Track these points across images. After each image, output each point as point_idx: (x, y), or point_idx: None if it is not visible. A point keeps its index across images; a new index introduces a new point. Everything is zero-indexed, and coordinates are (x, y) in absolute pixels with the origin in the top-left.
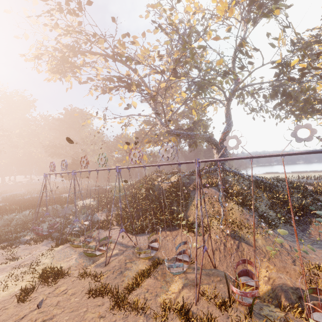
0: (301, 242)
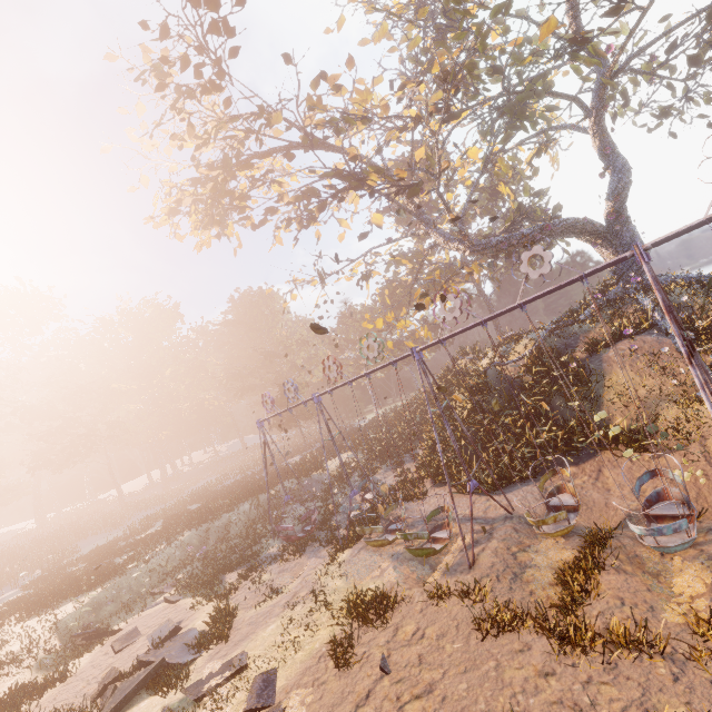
0: None
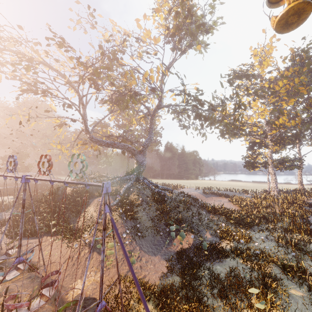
0: (155, 253)
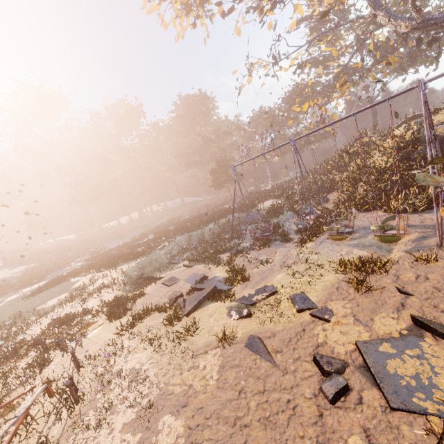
0: None
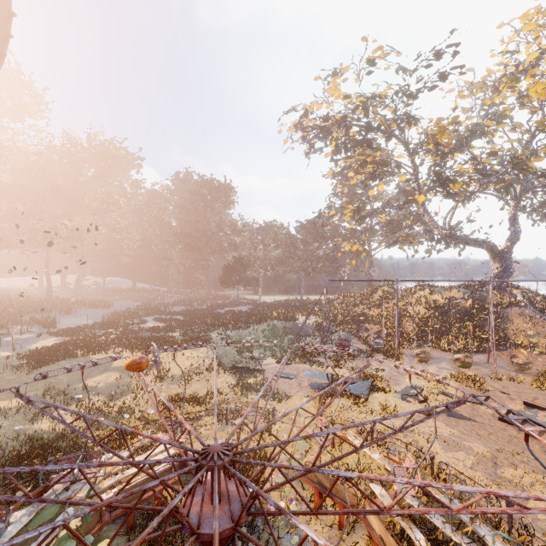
0: None
